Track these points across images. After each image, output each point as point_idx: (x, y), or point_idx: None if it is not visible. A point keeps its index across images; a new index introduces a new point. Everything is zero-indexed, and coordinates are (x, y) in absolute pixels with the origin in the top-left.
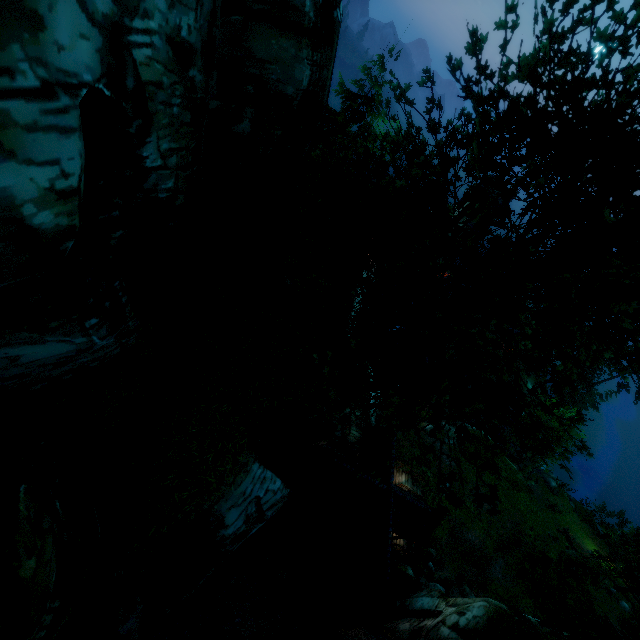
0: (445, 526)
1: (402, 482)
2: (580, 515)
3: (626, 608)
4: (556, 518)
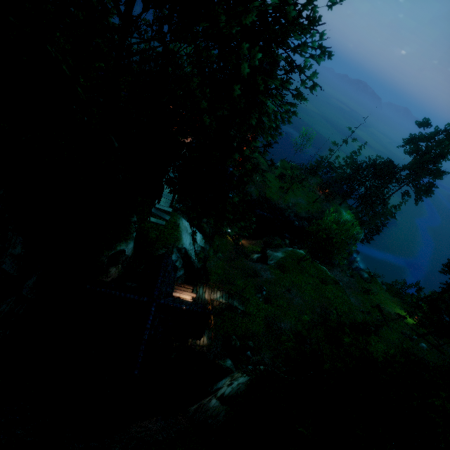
0: (261, 322)
1: (217, 298)
2: (391, 293)
3: (424, 347)
4: (371, 299)
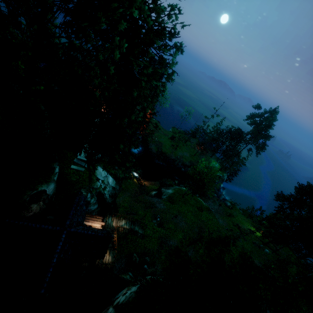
0: (156, 242)
1: (122, 225)
2: (245, 215)
3: (267, 252)
4: (233, 220)
